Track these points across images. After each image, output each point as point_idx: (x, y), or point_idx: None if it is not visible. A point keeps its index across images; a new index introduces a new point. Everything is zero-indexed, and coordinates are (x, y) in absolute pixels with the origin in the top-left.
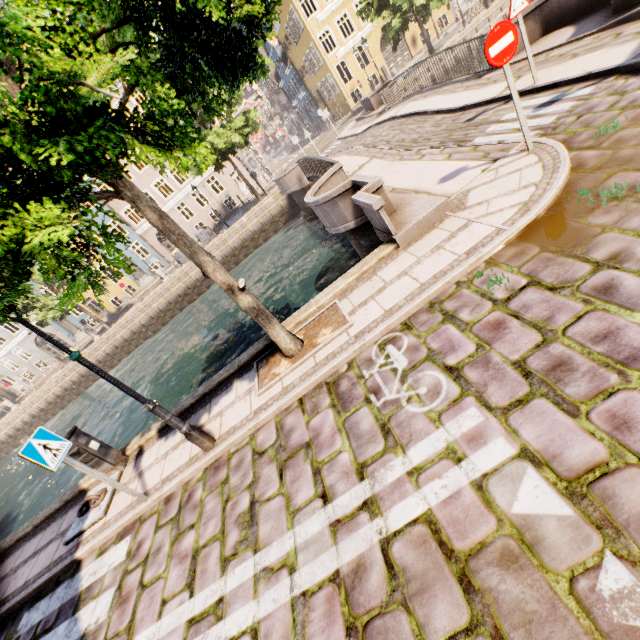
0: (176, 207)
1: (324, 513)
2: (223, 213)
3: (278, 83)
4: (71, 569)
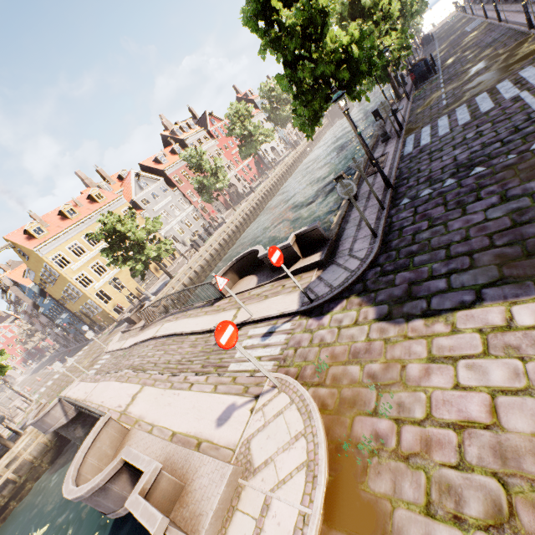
0: None
1: None
2: None
3: (37, 309)
4: None
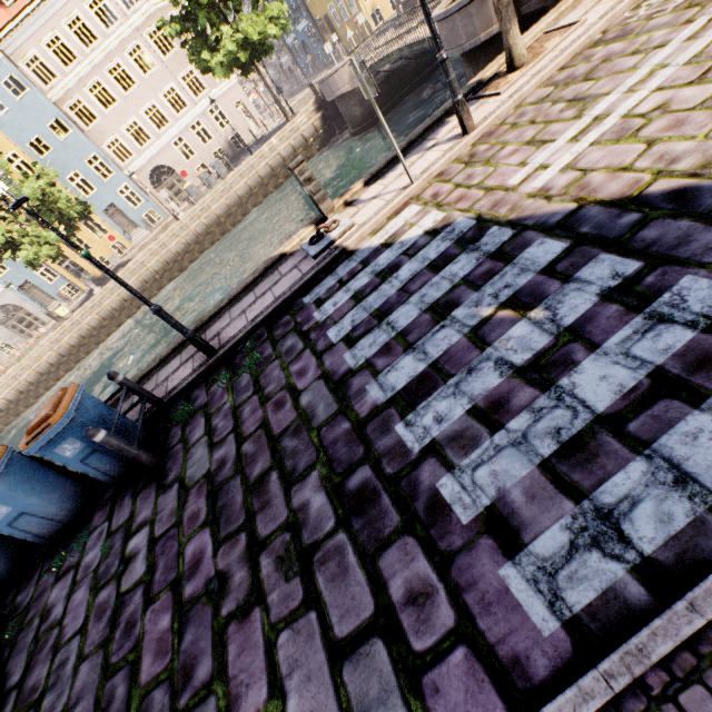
0: (173, 142)
1: (669, 47)
2: (229, 153)
3: None
4: (340, 260)
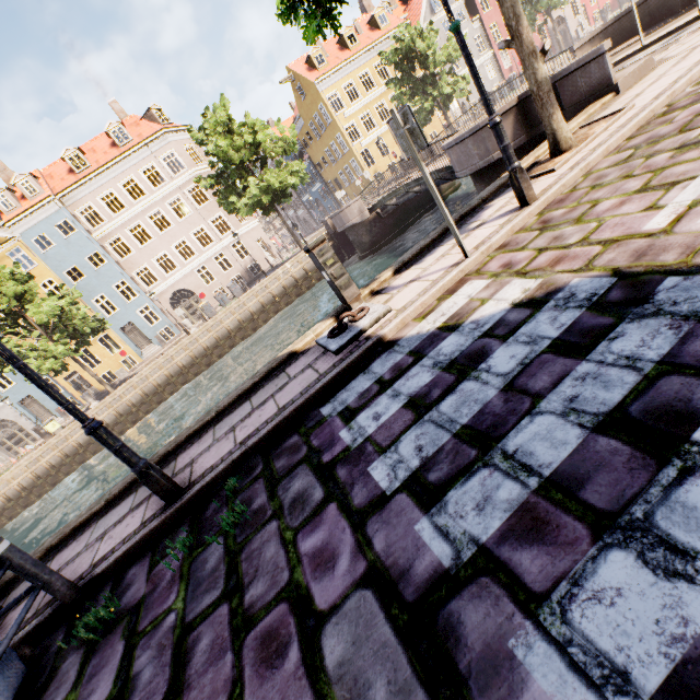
0: (196, 270)
1: None
2: (247, 278)
3: None
4: (375, 353)
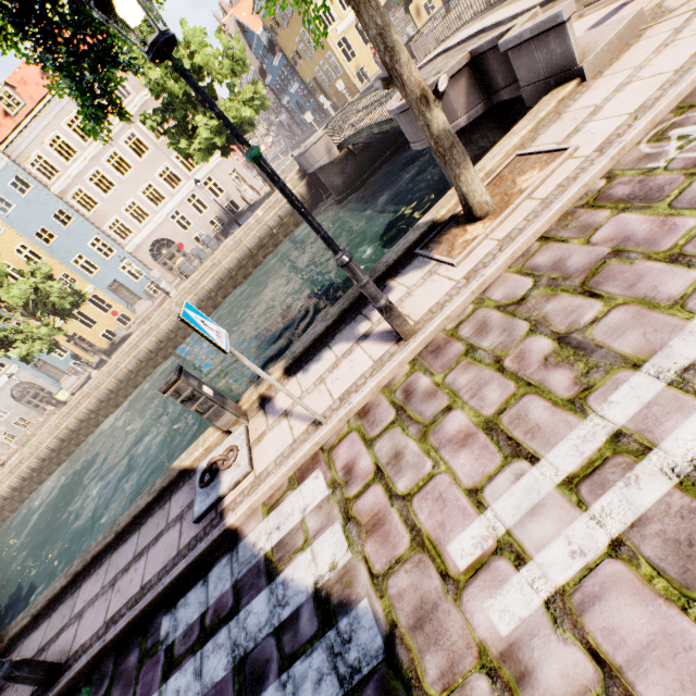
0: (170, 216)
1: None
2: (225, 219)
3: (264, 80)
4: (222, 544)
